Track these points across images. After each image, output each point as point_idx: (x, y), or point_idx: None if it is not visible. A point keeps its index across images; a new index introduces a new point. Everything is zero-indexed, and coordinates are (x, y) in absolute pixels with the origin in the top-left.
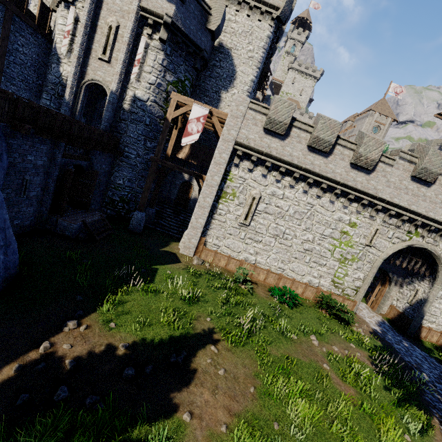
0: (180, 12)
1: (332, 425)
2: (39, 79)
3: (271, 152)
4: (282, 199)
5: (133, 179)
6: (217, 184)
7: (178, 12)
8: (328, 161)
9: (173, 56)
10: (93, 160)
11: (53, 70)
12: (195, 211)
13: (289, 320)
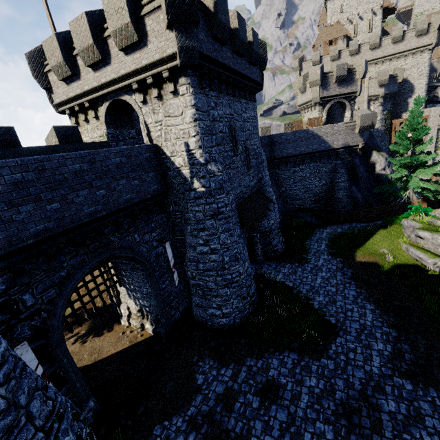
0: (386, 88)
1: None
2: None
3: None
4: None
5: None
6: (433, 146)
7: (385, 88)
8: None
9: (384, 104)
10: None
11: None
12: None
13: None
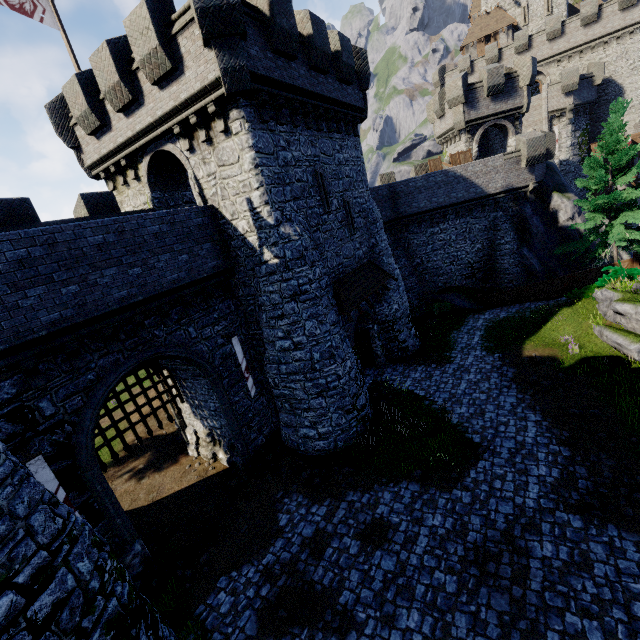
0: (576, 96)
1: None
2: None
3: None
4: None
5: None
6: None
7: (575, 97)
8: None
9: (575, 121)
10: None
11: None
12: None
13: None
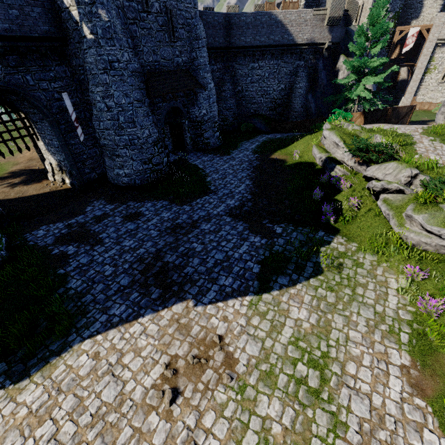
0: None
1: None
2: None
3: None
4: None
5: None
6: (424, 66)
7: None
8: None
9: (393, 2)
10: None
11: None
12: (410, 85)
13: None
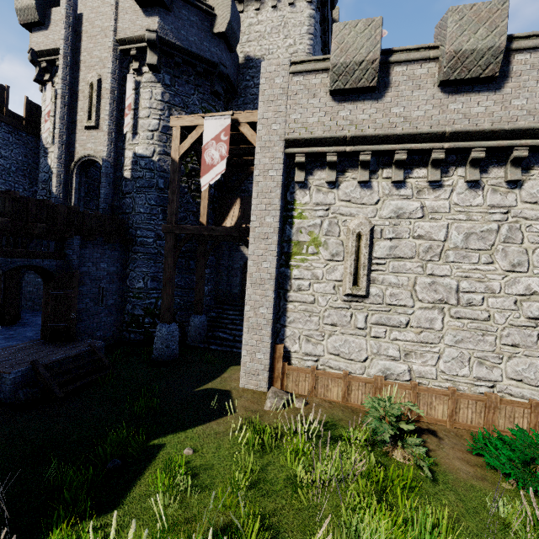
0: (168, 23)
1: None
2: (33, 185)
3: (362, 132)
4: (422, 218)
5: (160, 276)
6: (273, 229)
7: (165, 23)
8: (505, 95)
9: (176, 85)
10: (71, 256)
11: (41, 166)
12: (248, 295)
13: None
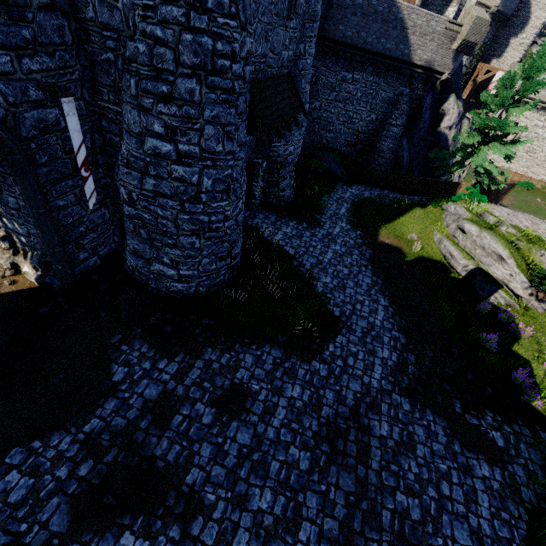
0: None
1: (541, 212)
2: None
3: (543, 100)
4: (540, 128)
5: None
6: None
7: None
8: None
9: None
10: None
11: None
12: None
13: (526, 193)
